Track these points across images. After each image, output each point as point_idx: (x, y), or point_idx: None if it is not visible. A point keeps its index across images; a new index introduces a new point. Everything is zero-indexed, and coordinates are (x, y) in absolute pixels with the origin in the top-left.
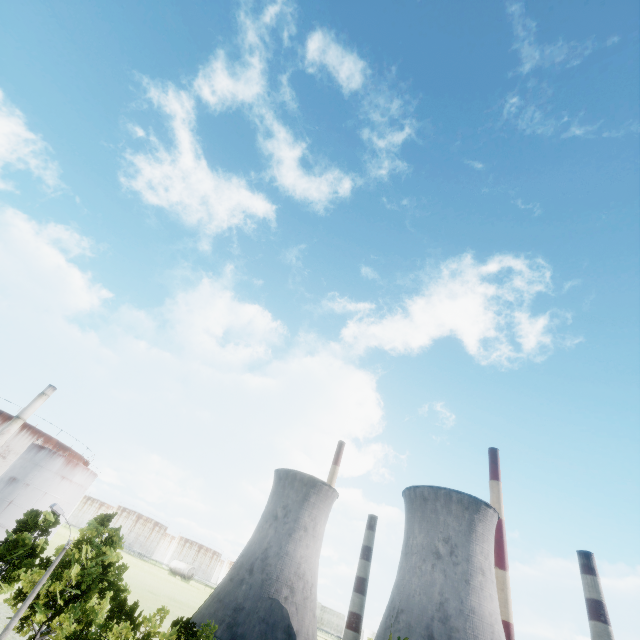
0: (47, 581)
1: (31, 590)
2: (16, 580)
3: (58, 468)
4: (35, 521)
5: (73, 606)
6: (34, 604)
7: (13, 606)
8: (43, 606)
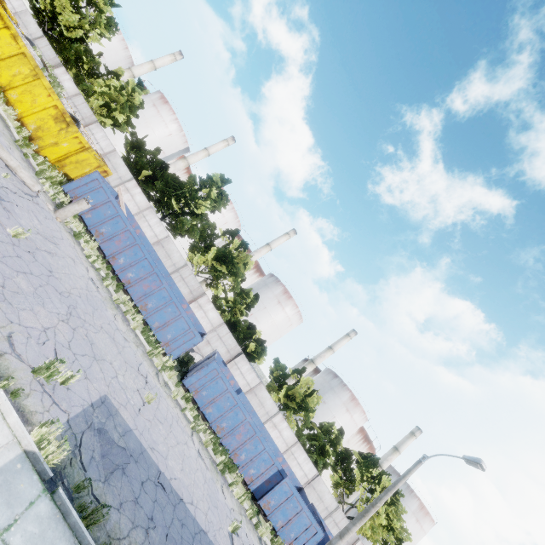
0: None
1: None
2: None
3: (414, 508)
4: None
5: None
6: None
7: None
8: None
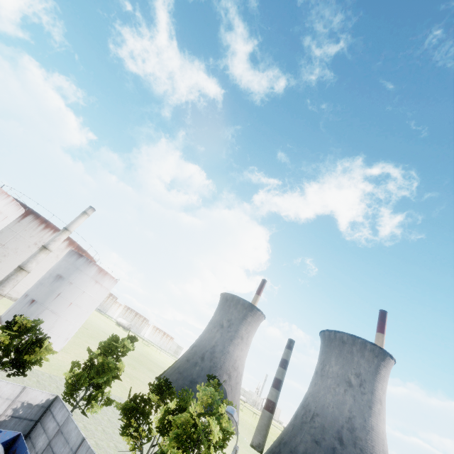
0: None
1: None
2: (106, 404)
3: (93, 274)
4: (116, 346)
5: None
6: None
7: None
8: None
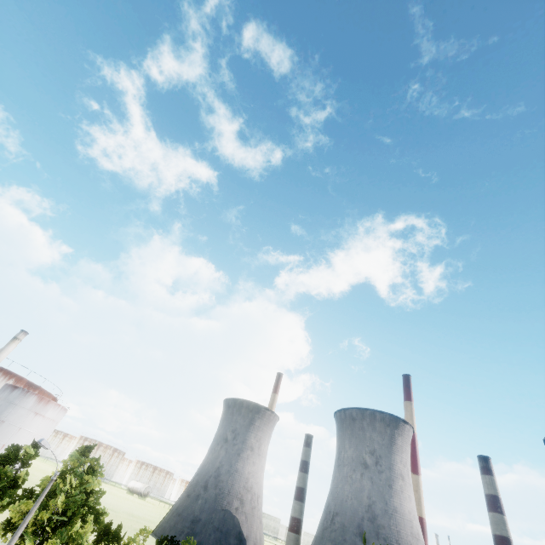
0: (35, 511)
1: (19, 520)
2: None
3: (31, 405)
4: (16, 455)
5: (59, 532)
6: (23, 533)
7: (2, 536)
8: (31, 534)
